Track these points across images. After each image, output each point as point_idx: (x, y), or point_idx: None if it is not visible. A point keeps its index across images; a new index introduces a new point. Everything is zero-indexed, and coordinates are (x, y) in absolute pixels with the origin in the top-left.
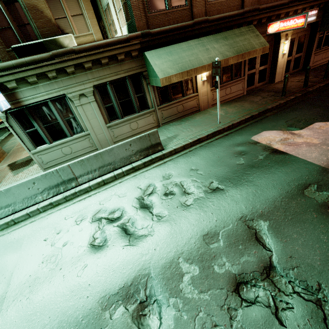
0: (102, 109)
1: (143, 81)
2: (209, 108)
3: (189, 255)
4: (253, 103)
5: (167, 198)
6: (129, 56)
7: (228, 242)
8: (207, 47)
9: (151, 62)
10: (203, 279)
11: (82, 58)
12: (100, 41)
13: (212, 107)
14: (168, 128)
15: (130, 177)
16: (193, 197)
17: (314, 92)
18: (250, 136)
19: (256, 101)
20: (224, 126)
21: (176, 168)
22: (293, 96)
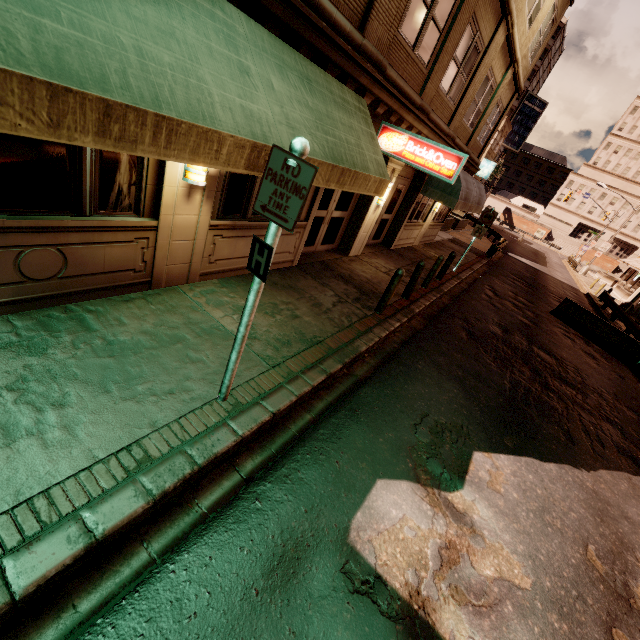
0: None
1: None
2: (190, 282)
3: None
4: (320, 310)
5: None
6: None
7: None
8: (245, 59)
9: None
10: None
11: None
12: None
13: (202, 283)
14: None
15: None
16: None
17: (419, 315)
18: (345, 522)
19: (326, 307)
20: (247, 430)
21: None
22: (397, 322)
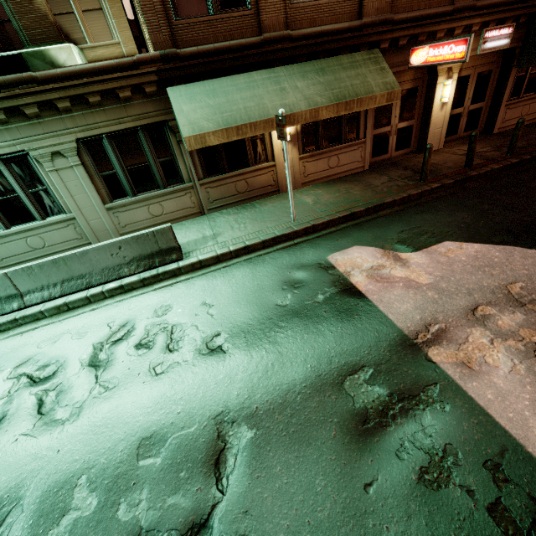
0: (96, 179)
1: (170, 137)
2: (297, 188)
3: (100, 473)
4: (368, 187)
5: (136, 353)
6: (140, 92)
7: (170, 461)
8: (283, 85)
9: (175, 107)
10: (90, 527)
11: (50, 92)
12: (83, 65)
13: (303, 188)
14: (214, 219)
15: (113, 302)
16: (173, 359)
17: (481, 178)
18: (328, 254)
19: (375, 185)
20: (298, 228)
21: (182, 298)
22: (437, 184)
